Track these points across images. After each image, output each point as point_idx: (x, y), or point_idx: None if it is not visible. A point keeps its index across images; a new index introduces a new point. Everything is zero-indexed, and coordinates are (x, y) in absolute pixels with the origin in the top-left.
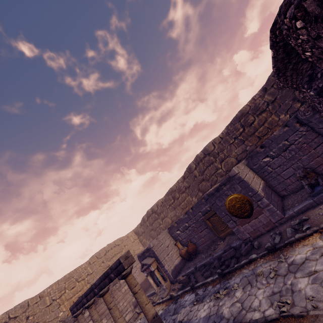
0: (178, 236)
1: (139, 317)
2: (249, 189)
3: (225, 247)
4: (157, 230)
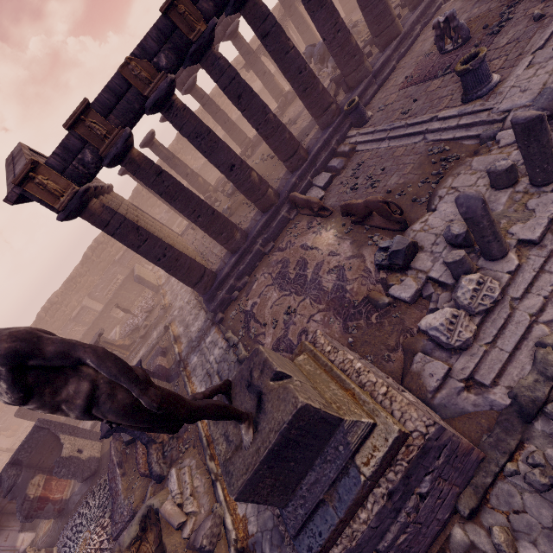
0: (1, 429)
1: None
2: None
3: None
4: None
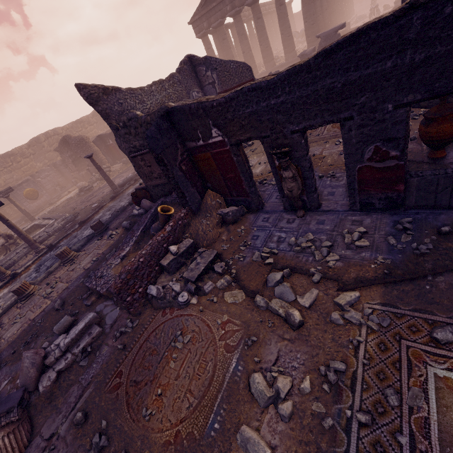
0: None
1: None
2: (38, 186)
3: (18, 219)
4: None
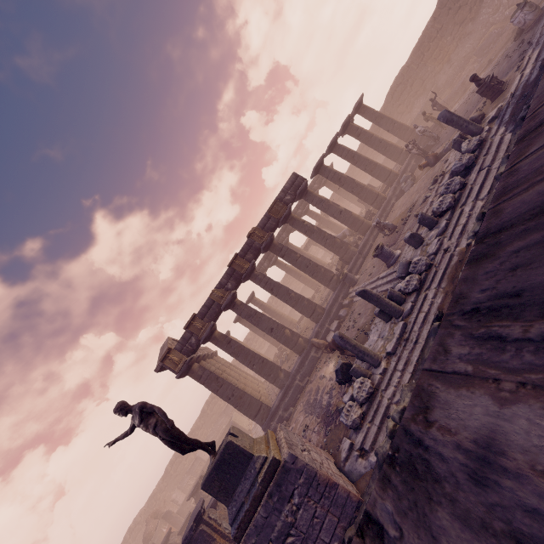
0: None
1: None
2: None
3: None
4: None
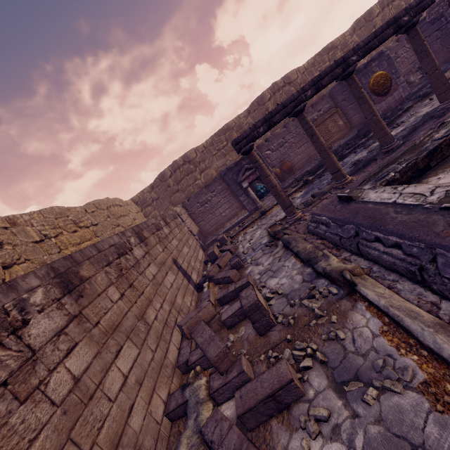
0: (266, 159)
1: (241, 234)
2: (393, 67)
3: (351, 135)
4: (188, 190)
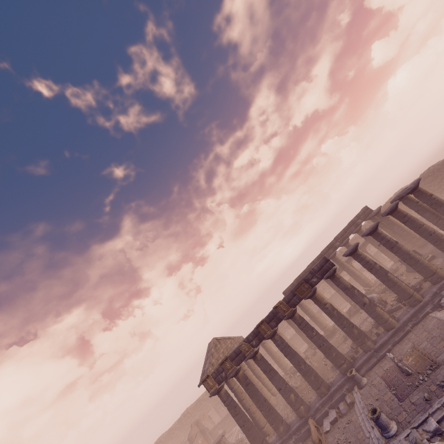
0: None
1: None
2: None
3: None
4: None
